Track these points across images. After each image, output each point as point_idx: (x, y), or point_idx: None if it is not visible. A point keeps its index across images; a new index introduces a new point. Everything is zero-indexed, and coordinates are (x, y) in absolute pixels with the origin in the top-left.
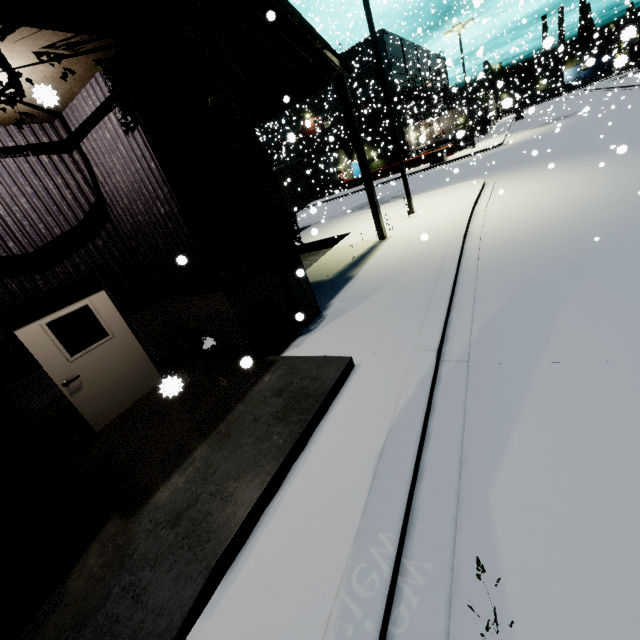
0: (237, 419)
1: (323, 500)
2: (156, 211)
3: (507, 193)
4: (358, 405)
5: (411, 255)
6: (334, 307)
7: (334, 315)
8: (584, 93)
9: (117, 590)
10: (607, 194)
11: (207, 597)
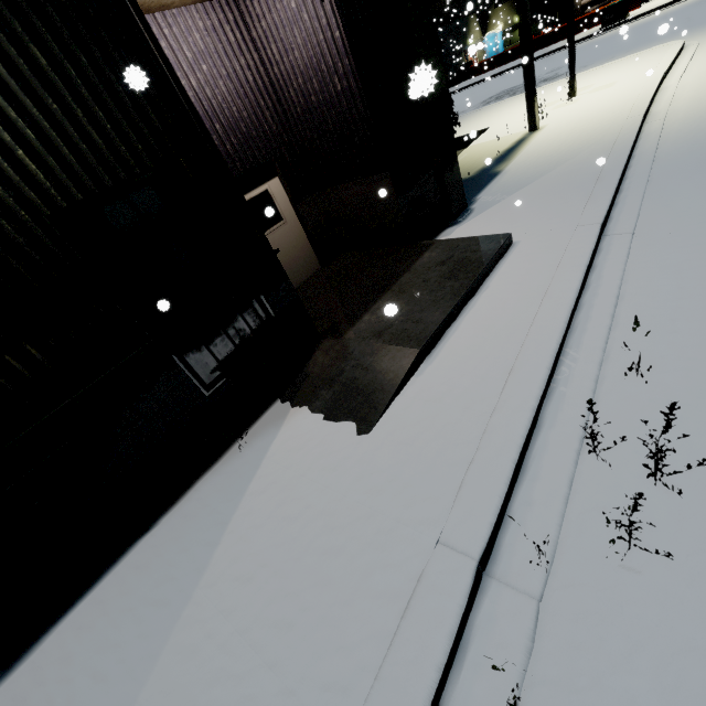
0: (407, 282)
1: (496, 321)
2: (332, 88)
3: None
4: (520, 268)
5: (572, 143)
6: (481, 201)
7: (483, 207)
8: None
9: (348, 368)
10: None
11: (416, 367)
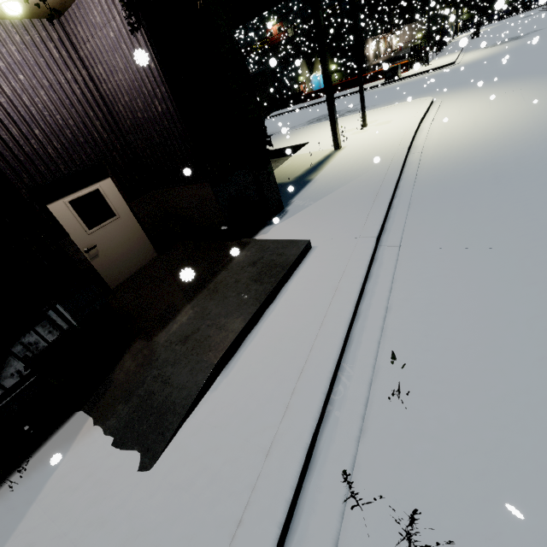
0: (222, 281)
1: (288, 330)
2: (154, 109)
3: (451, 112)
4: (314, 273)
5: (361, 163)
6: (295, 204)
7: (295, 210)
8: (542, 12)
9: (150, 378)
10: (537, 116)
11: (212, 381)
